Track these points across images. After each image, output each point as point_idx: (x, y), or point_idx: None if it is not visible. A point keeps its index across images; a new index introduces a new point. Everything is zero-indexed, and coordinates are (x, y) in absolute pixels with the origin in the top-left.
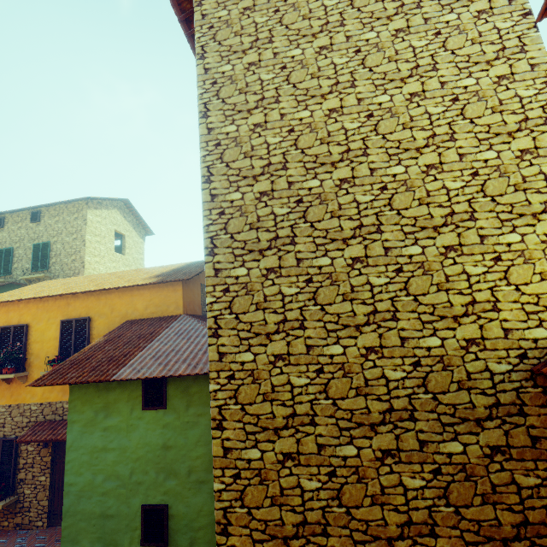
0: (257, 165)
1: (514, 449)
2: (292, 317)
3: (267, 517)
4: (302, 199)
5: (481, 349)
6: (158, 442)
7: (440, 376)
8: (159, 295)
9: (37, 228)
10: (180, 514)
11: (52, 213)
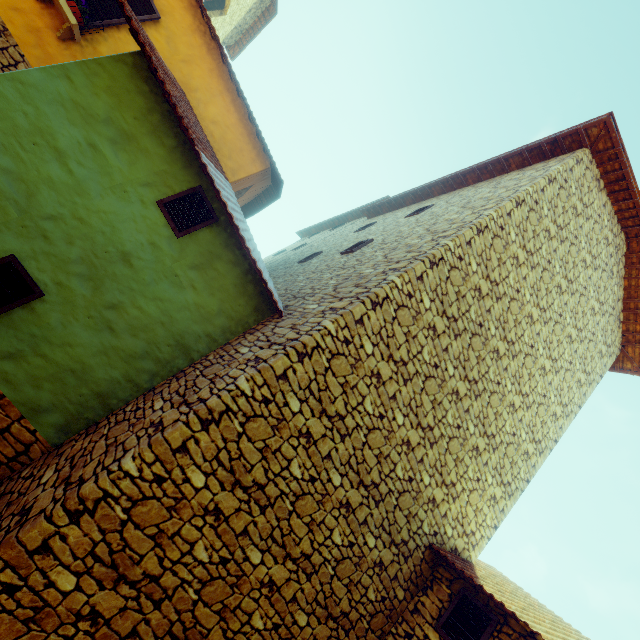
0: (495, 274)
1: (385, 572)
2: (410, 369)
3: (246, 453)
4: (482, 326)
5: (432, 509)
6: (127, 243)
7: (409, 499)
8: (239, 138)
9: None
10: (45, 320)
11: None
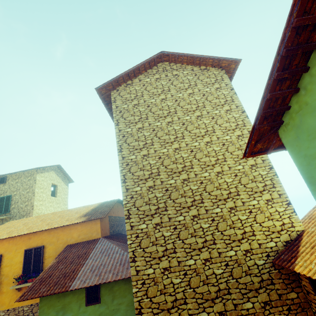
0: (146, 173)
1: (272, 302)
2: (170, 247)
3: None
4: (168, 189)
5: (251, 254)
6: None
7: (237, 269)
8: (86, 227)
9: (3, 187)
10: None
11: (14, 177)
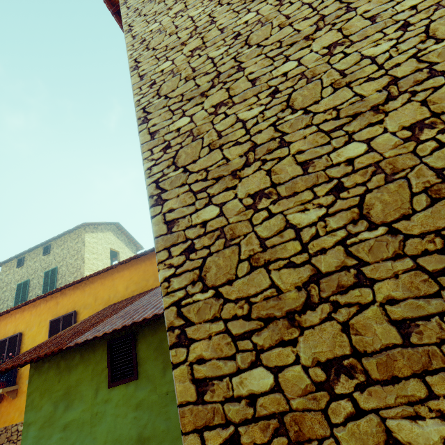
0: (184, 35)
1: None
2: (264, 139)
3: None
4: (239, 33)
5: None
6: (131, 434)
7: None
8: (137, 272)
9: (47, 259)
10: None
11: (59, 243)
